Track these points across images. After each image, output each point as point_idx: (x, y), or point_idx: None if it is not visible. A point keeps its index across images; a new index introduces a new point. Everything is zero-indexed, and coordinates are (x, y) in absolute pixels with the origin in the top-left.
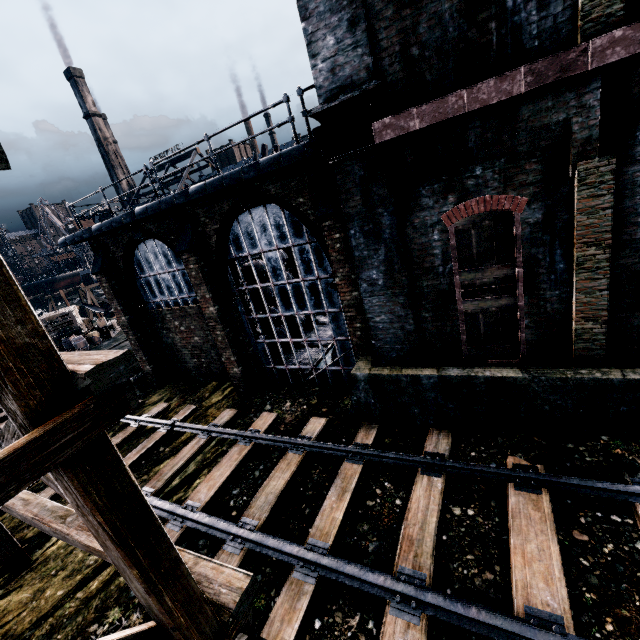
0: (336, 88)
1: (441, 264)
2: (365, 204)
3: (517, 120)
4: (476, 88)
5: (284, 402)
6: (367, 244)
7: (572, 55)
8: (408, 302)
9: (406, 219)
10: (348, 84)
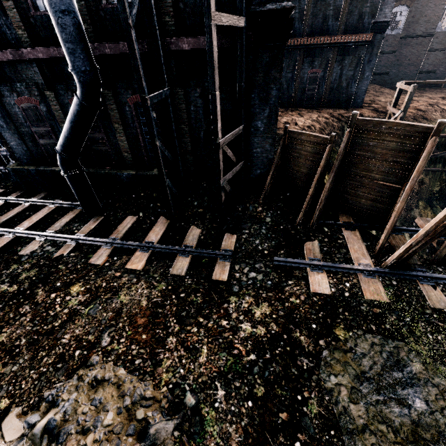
0: None
1: (25, 122)
2: None
3: (19, 70)
4: None
5: None
6: None
7: (20, 52)
8: (19, 137)
9: (3, 99)
10: None
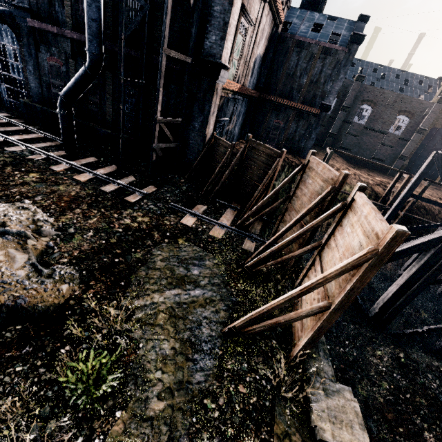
0: (20, 1)
1: (48, 74)
2: (28, 43)
3: (58, 40)
4: (48, 25)
5: (4, 110)
6: (29, 56)
7: (63, 31)
8: (39, 82)
9: (39, 54)
10: (23, 2)
